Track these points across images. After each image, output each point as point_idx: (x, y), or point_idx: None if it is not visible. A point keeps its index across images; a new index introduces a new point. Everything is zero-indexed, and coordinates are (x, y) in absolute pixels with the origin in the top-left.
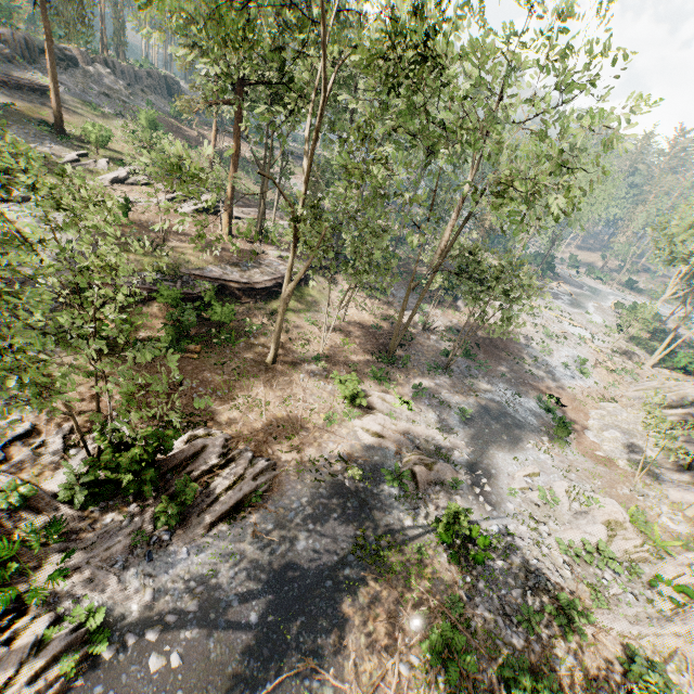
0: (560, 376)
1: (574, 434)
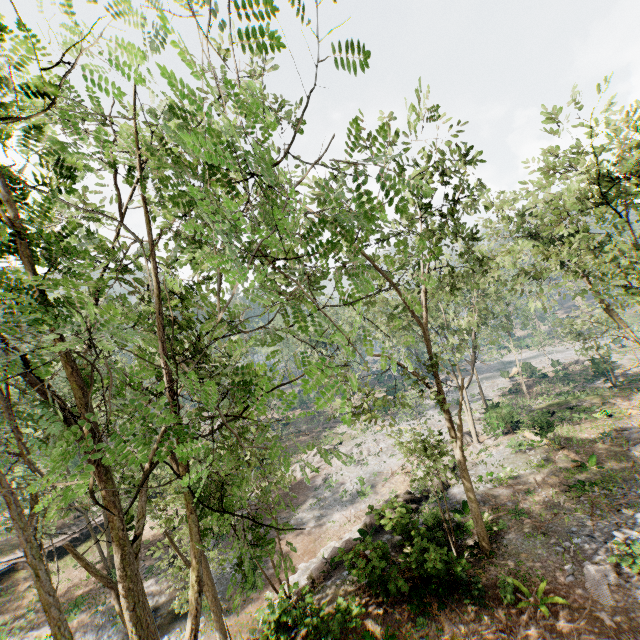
0: (330, 511)
1: (259, 594)
